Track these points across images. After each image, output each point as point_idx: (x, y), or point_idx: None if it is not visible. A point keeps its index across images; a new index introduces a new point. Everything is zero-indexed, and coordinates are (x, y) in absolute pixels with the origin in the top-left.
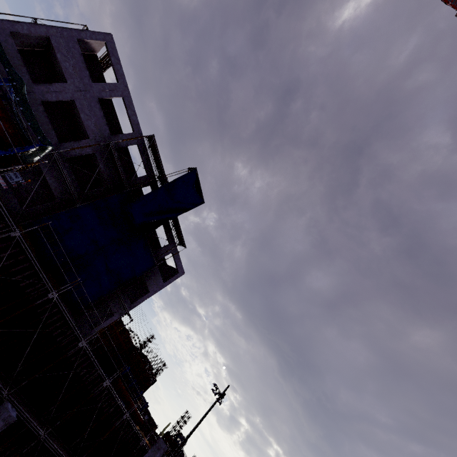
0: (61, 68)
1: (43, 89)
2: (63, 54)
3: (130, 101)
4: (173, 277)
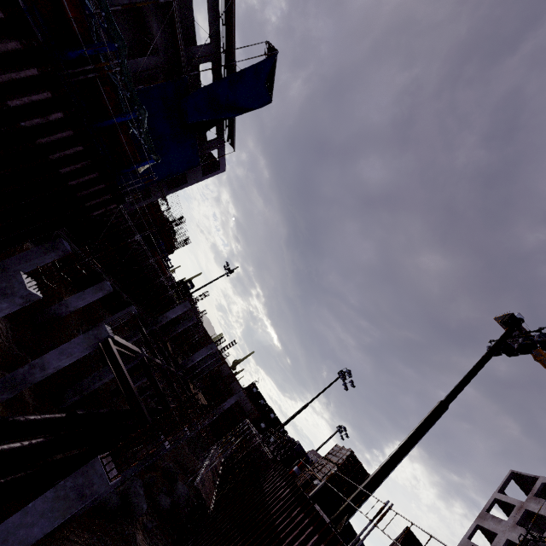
0: None
1: None
2: None
3: None
4: (213, 173)
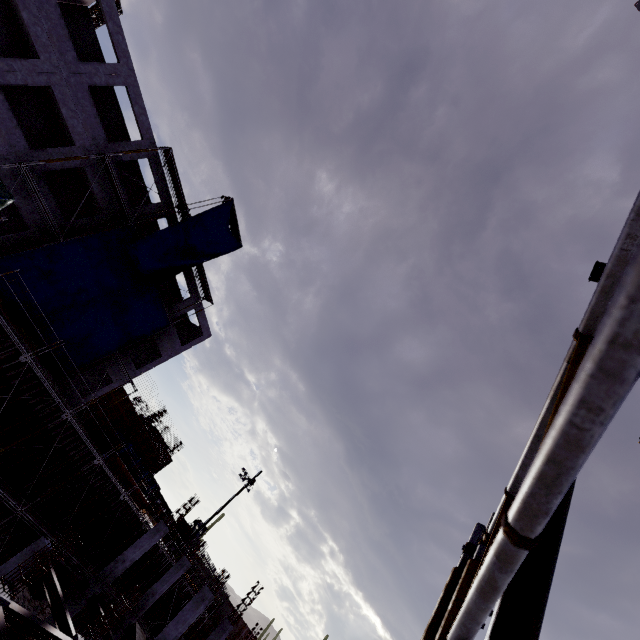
0: (30, 35)
1: (2, 67)
2: (31, 13)
3: (137, 92)
4: (195, 340)
